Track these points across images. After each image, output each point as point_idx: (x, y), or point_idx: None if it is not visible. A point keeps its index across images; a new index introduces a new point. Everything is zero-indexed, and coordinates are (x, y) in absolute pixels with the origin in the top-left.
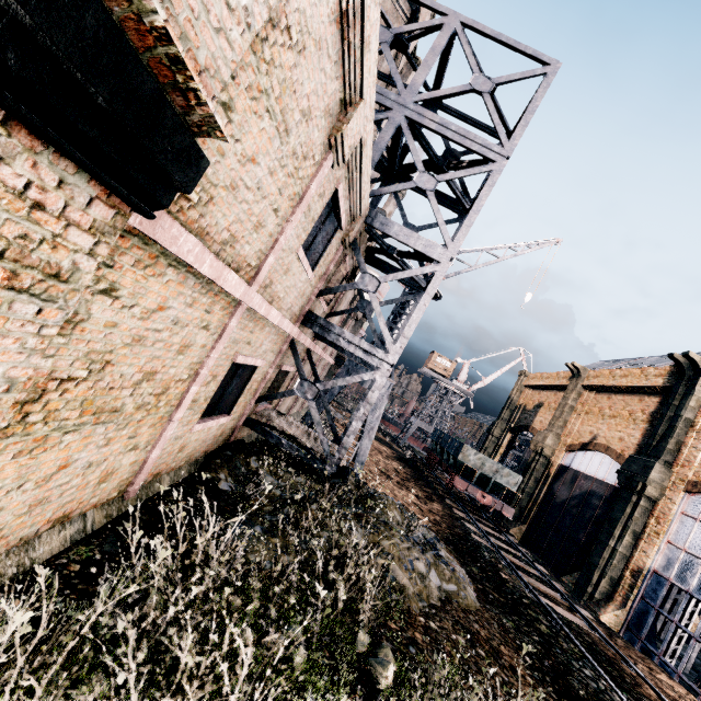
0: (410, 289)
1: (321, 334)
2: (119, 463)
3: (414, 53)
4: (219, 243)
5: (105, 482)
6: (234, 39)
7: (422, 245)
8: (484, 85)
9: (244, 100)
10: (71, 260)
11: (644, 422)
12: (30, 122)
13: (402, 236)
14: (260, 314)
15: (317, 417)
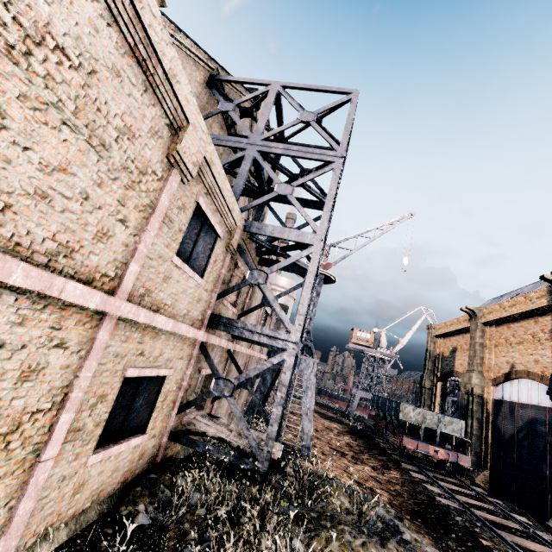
0: None
1: (226, 331)
2: None
3: (269, 126)
4: (44, 254)
5: None
6: None
7: (294, 236)
8: (309, 117)
9: (20, 109)
10: None
11: (548, 340)
12: None
13: (276, 233)
14: (145, 324)
15: (237, 413)
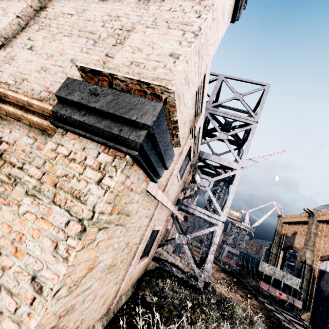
0: (217, 181)
1: (185, 209)
2: (110, 293)
3: None
4: None
5: (104, 304)
6: (183, 112)
7: (226, 163)
8: (239, 97)
9: None
10: (133, 206)
11: None
12: (142, 163)
13: (216, 160)
14: (163, 205)
15: (189, 254)
